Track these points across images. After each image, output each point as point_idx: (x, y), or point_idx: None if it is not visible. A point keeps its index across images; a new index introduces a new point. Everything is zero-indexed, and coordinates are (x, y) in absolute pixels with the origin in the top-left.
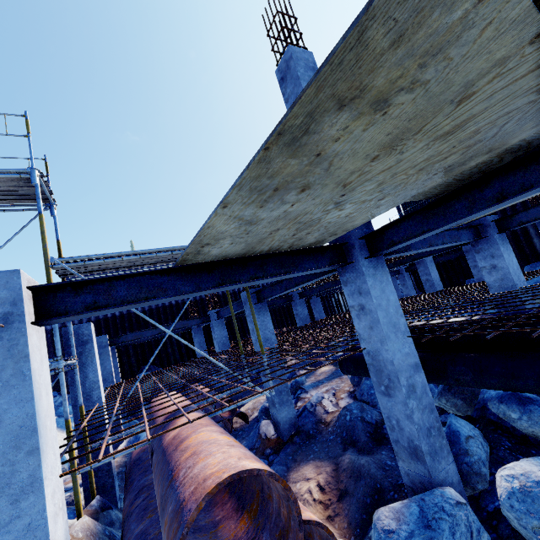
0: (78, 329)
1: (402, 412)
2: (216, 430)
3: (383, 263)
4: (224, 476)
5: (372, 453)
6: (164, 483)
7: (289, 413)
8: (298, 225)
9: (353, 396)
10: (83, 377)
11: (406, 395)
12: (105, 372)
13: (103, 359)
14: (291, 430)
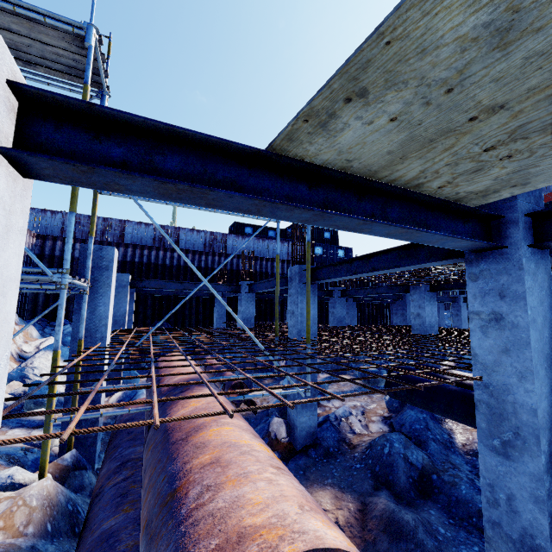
0: (99, 250)
1: (525, 488)
2: (246, 428)
3: (547, 262)
4: (285, 550)
5: (415, 507)
6: (159, 489)
7: (310, 420)
8: (537, 112)
9: (389, 423)
10: (92, 308)
11: (544, 467)
12: (119, 313)
13: (119, 299)
14: (307, 440)
